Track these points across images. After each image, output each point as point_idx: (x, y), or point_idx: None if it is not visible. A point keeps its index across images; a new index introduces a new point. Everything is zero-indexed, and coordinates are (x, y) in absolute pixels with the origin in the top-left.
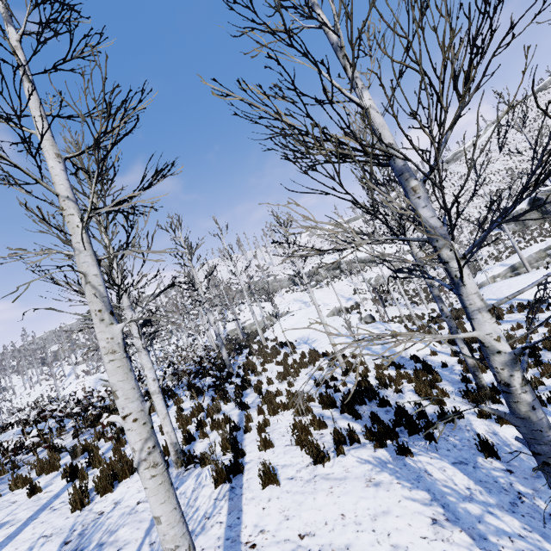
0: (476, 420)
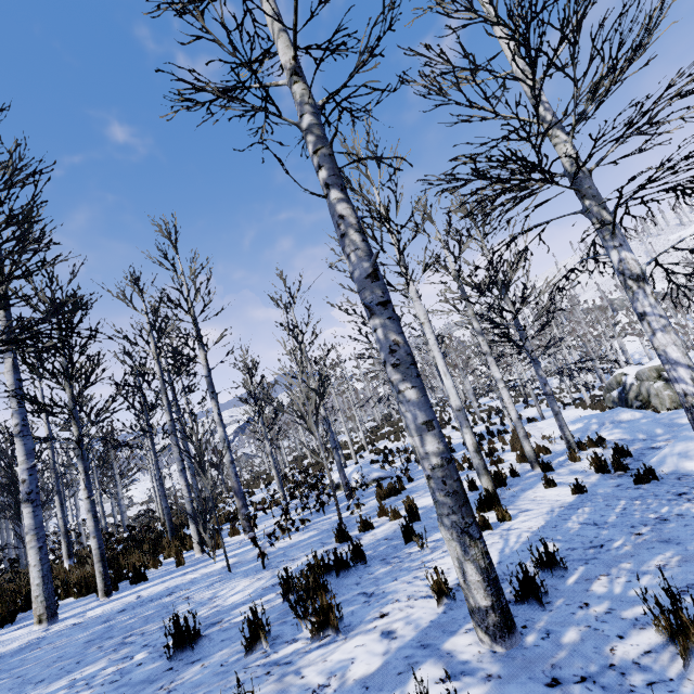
0: None
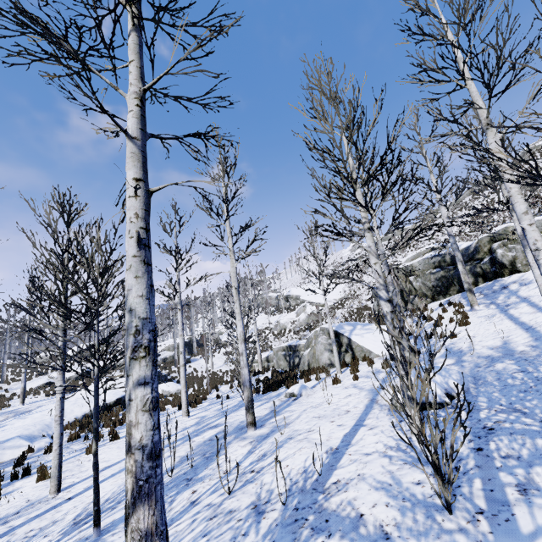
0: None
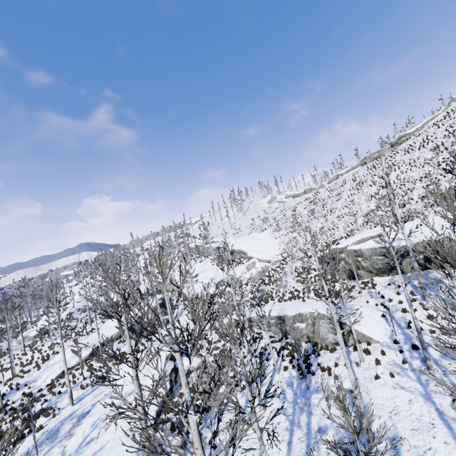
0: None
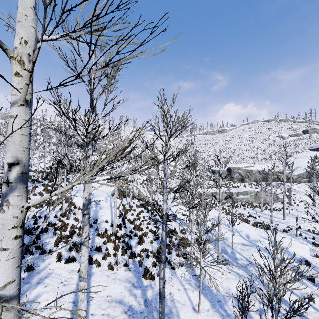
0: (55, 257)
